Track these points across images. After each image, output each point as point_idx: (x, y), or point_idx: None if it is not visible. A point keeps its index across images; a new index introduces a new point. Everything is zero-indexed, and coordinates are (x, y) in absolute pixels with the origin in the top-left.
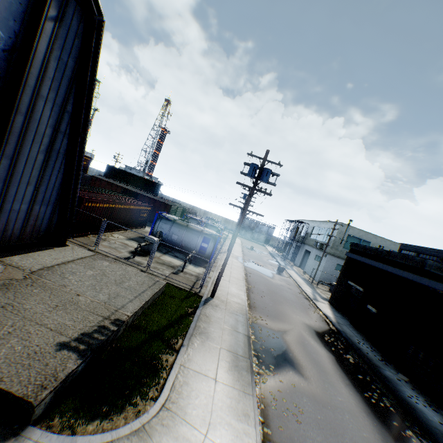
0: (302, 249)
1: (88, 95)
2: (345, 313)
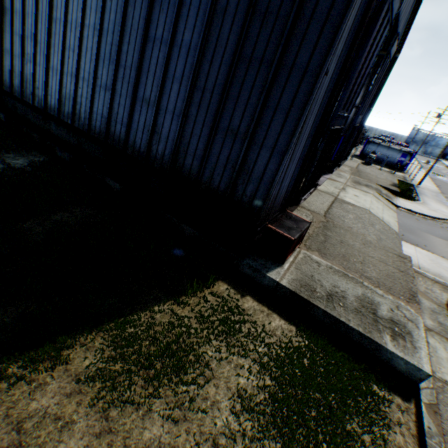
0: None
1: (379, 91)
2: None
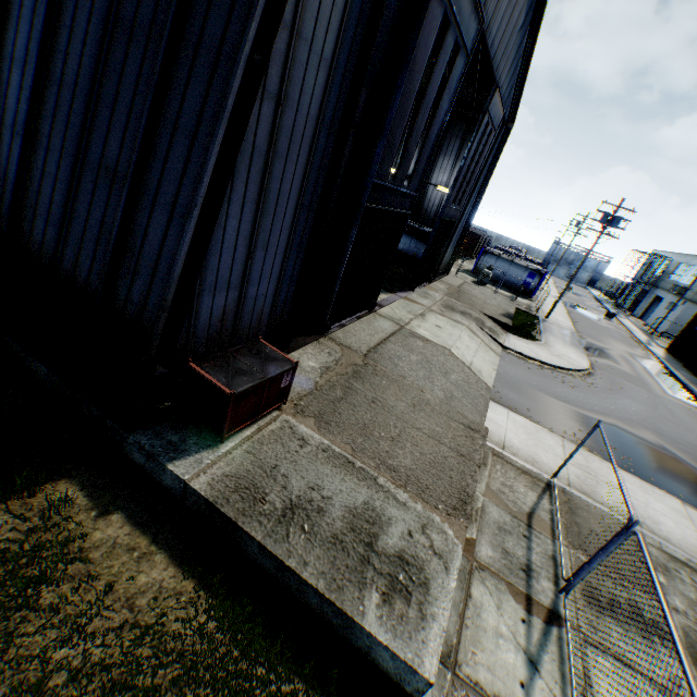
0: (650, 295)
1: (490, 175)
2: (680, 359)
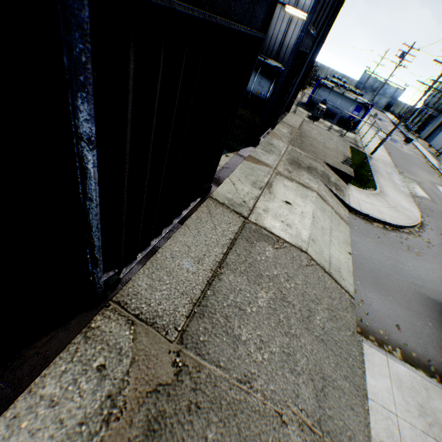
0: (437, 120)
1: None
2: None
